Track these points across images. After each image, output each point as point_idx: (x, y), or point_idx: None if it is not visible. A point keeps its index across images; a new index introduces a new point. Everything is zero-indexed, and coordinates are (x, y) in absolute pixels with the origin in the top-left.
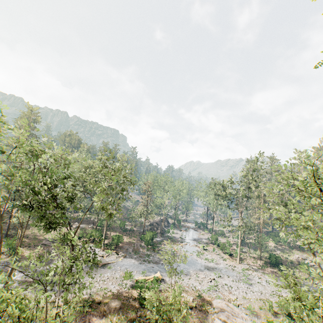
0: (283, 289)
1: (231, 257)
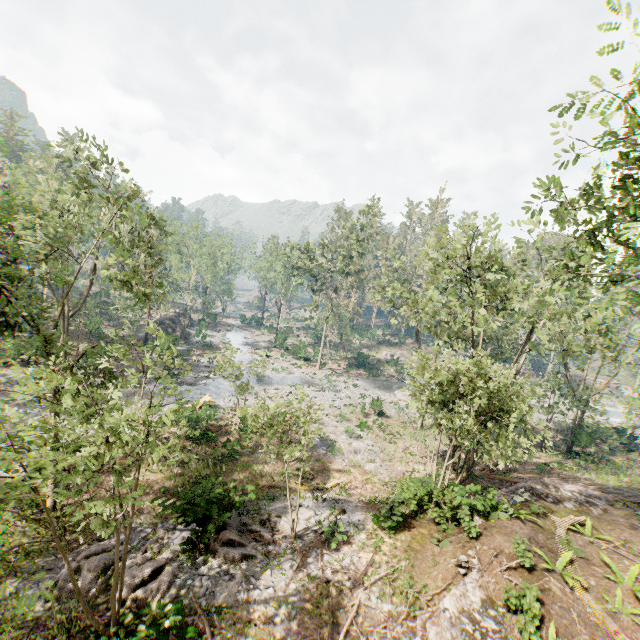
0: (372, 390)
1: (308, 363)
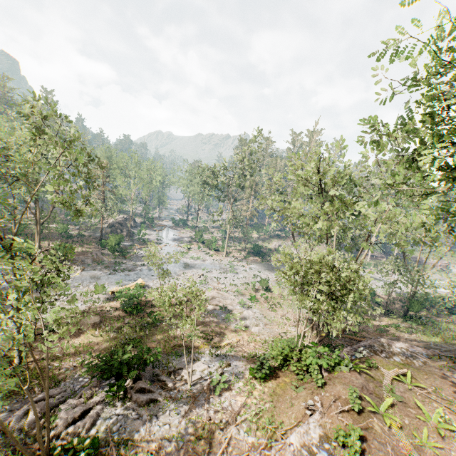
0: (263, 272)
1: (218, 252)
